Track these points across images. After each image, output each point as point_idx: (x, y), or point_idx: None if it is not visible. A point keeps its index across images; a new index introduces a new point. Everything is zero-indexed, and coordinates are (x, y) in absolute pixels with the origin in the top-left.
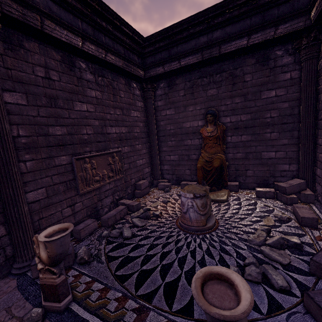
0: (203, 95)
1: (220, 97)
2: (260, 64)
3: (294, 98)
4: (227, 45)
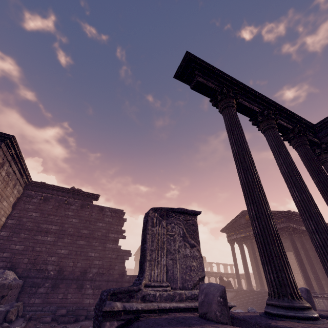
0: None
1: None
2: None
3: None
4: None
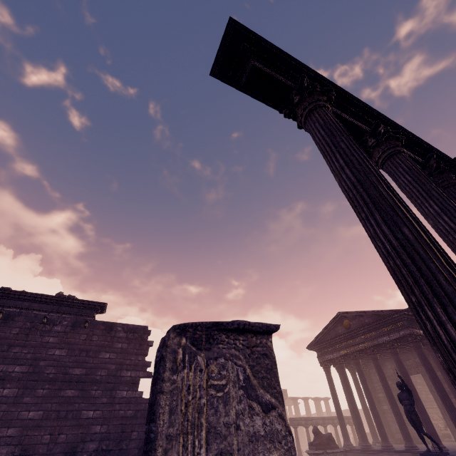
0: None
1: None
2: None
3: None
4: None
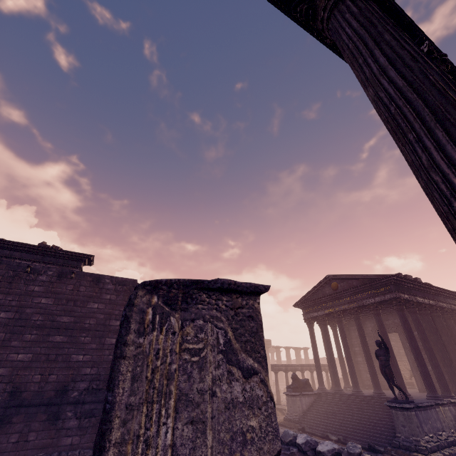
0: None
1: None
2: None
3: None
4: None
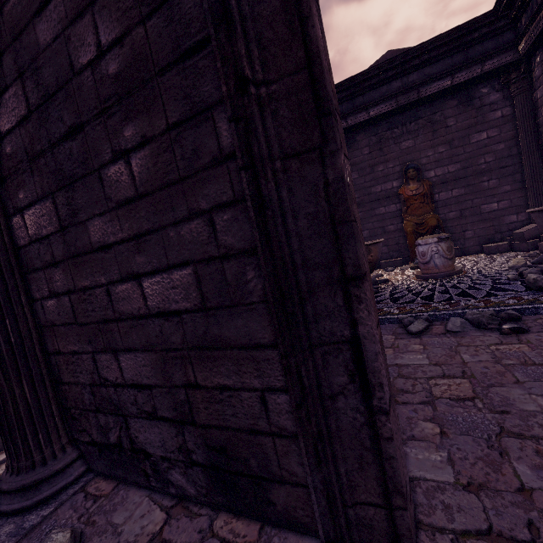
0: (395, 149)
1: (418, 148)
2: (463, 105)
3: (509, 137)
4: (427, 88)
